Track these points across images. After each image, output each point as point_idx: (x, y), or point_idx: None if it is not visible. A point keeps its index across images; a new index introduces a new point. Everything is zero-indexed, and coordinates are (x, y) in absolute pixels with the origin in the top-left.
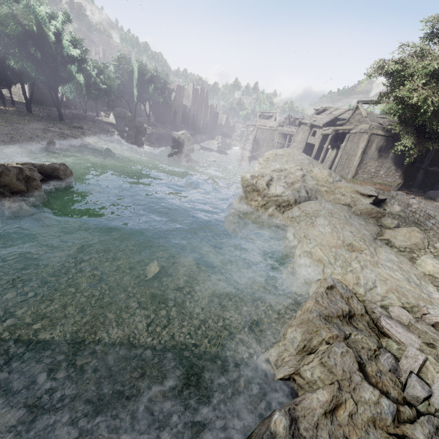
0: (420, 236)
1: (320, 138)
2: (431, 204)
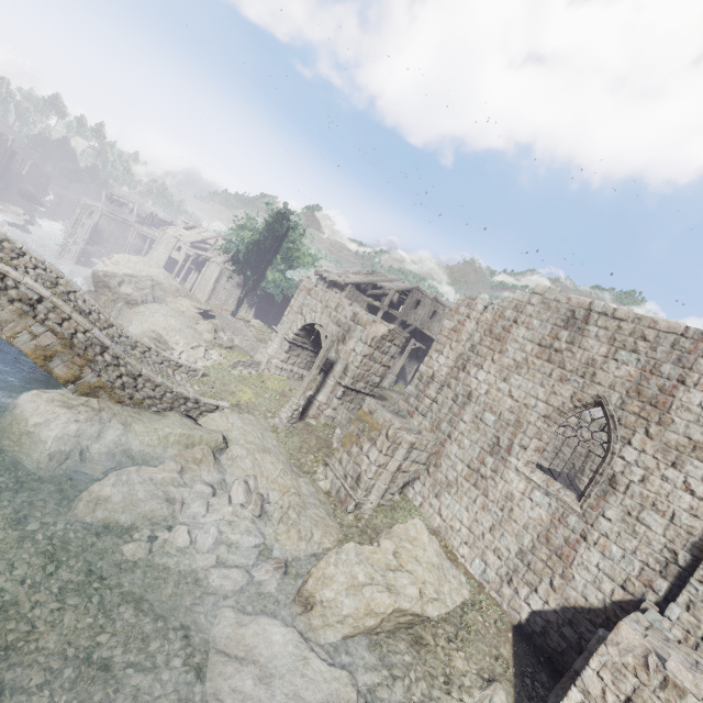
0: (211, 327)
1: (184, 256)
2: (239, 322)
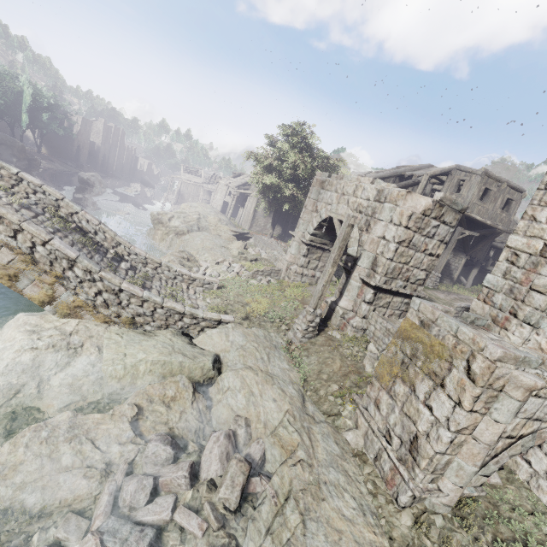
0: (240, 244)
1: (232, 198)
2: (270, 239)
